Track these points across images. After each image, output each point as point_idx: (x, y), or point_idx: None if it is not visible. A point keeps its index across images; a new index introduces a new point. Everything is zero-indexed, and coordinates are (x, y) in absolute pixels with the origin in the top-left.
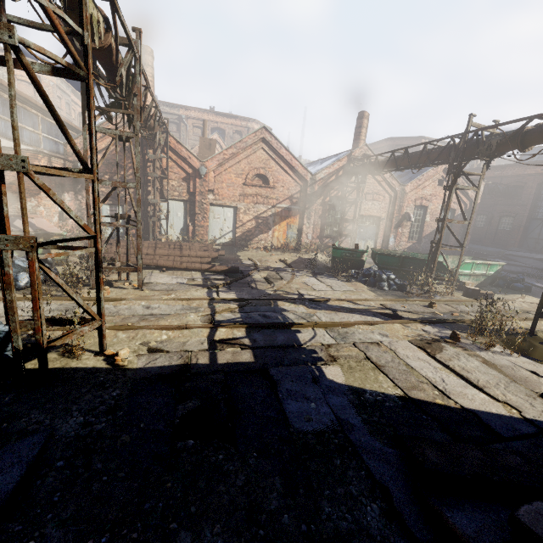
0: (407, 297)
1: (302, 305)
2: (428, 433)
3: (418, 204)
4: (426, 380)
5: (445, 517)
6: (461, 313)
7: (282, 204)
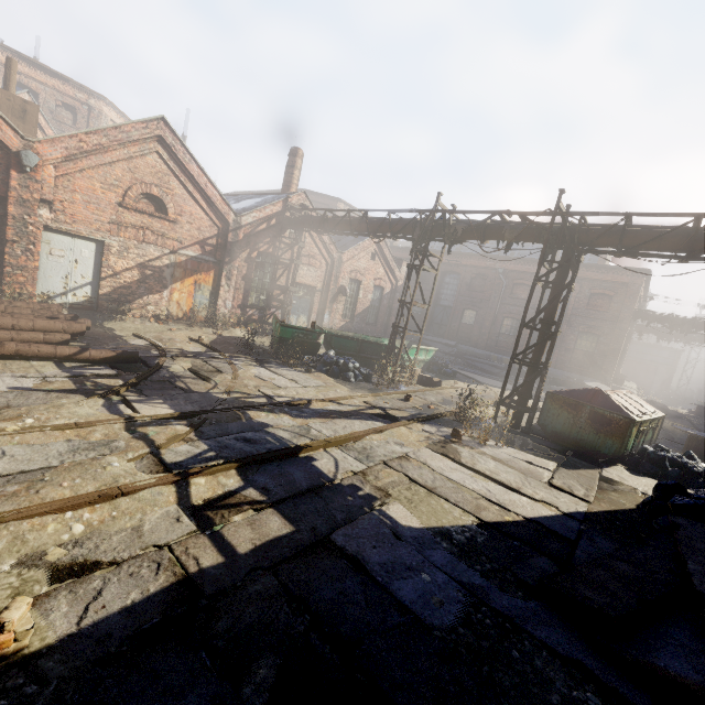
0: (378, 390)
1: (284, 414)
2: (535, 564)
3: (353, 278)
4: (477, 494)
5: (663, 668)
6: (433, 405)
7: (189, 251)
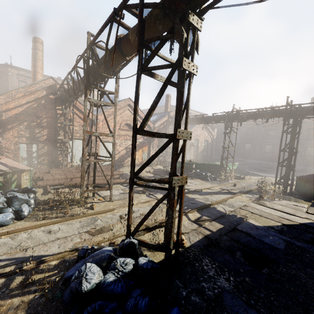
0: (220, 183)
1: (196, 194)
2: (308, 235)
3: (196, 138)
4: (278, 216)
5: None
6: (245, 187)
7: (139, 140)
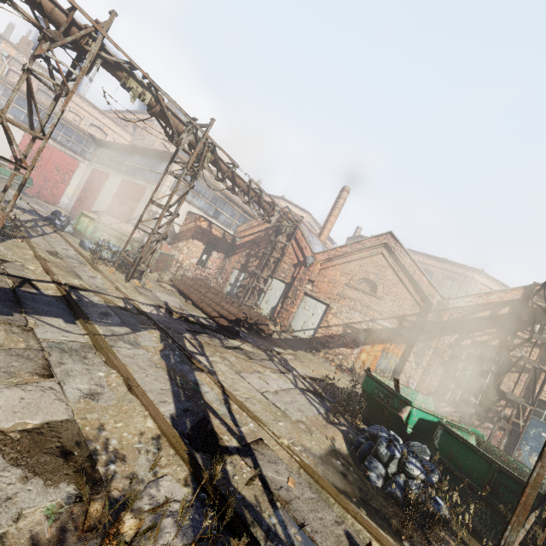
0: (386, 522)
1: (162, 345)
2: None
3: None
4: None
5: None
6: None
7: (386, 322)
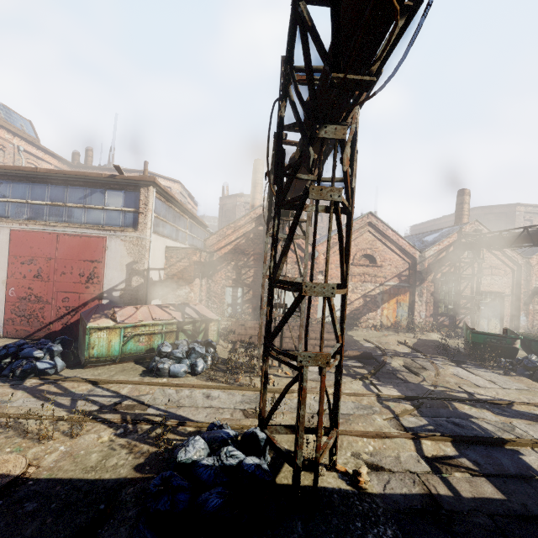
0: None
1: (485, 410)
2: None
3: None
4: None
5: None
6: None
7: (390, 282)
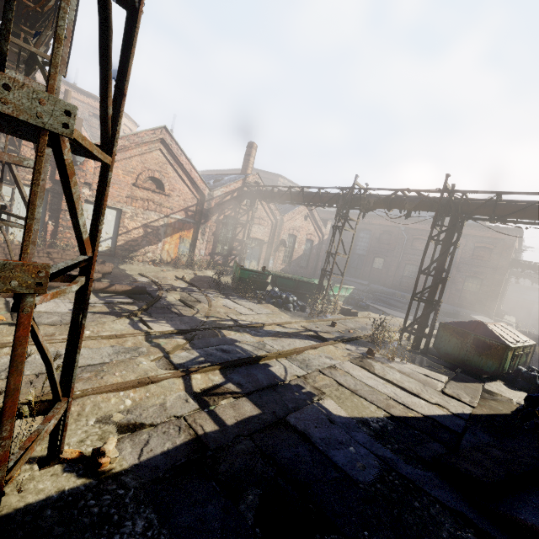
0: (310, 317)
1: (246, 333)
2: (431, 447)
3: (291, 233)
4: (387, 396)
5: (523, 520)
6: (352, 330)
7: (177, 215)
